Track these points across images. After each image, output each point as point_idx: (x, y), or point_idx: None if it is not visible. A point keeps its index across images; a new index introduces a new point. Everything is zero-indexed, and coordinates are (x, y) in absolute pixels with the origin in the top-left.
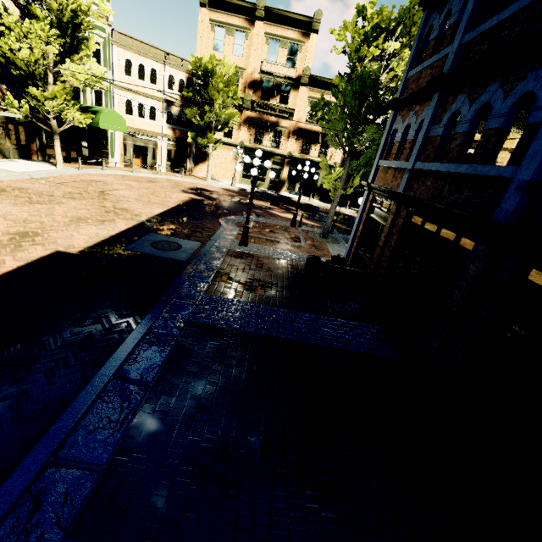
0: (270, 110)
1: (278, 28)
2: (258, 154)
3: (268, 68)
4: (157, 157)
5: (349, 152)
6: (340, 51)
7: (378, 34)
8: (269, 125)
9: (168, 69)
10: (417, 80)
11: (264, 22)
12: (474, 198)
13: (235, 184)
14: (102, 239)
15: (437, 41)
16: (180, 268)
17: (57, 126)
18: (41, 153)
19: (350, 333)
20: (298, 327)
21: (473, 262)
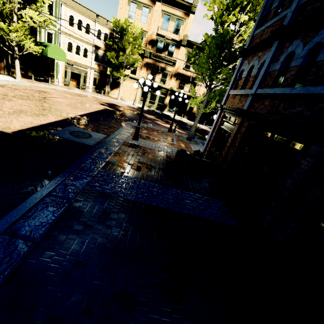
0: (161, 59)
1: (170, 8)
2: (149, 77)
3: (162, 32)
4: (86, 81)
5: (209, 85)
6: (209, 17)
7: (236, 5)
8: (160, 69)
9: (98, 26)
10: (260, 36)
11: (161, 3)
12: (305, 111)
13: (136, 104)
14: (33, 125)
15: (277, 9)
16: (87, 150)
17: (17, 51)
18: (6, 69)
19: (204, 204)
20: (167, 198)
21: (305, 158)
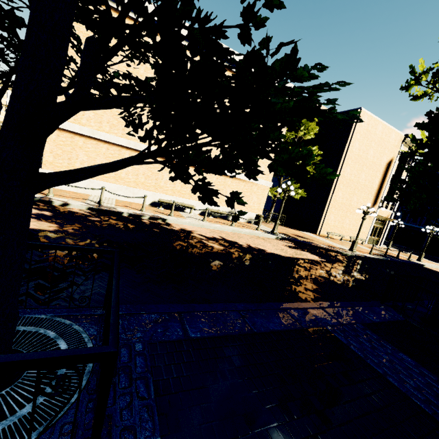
0: None
1: None
2: None
3: None
4: None
5: None
6: None
7: None
8: None
9: (10, 92)
10: None
11: None
12: None
13: None
14: None
15: None
16: None
17: None
18: None
19: None
20: None
21: None
